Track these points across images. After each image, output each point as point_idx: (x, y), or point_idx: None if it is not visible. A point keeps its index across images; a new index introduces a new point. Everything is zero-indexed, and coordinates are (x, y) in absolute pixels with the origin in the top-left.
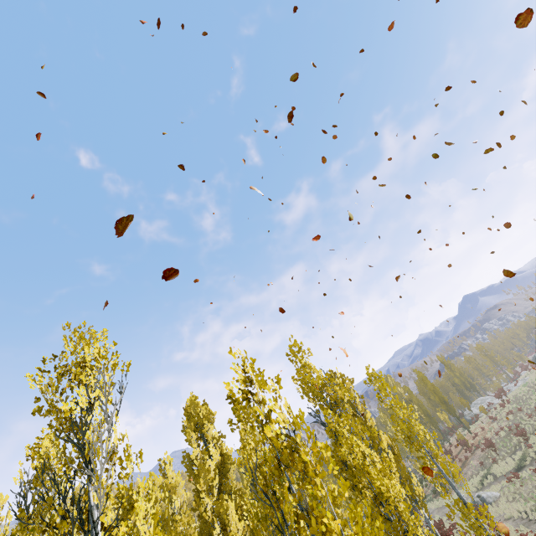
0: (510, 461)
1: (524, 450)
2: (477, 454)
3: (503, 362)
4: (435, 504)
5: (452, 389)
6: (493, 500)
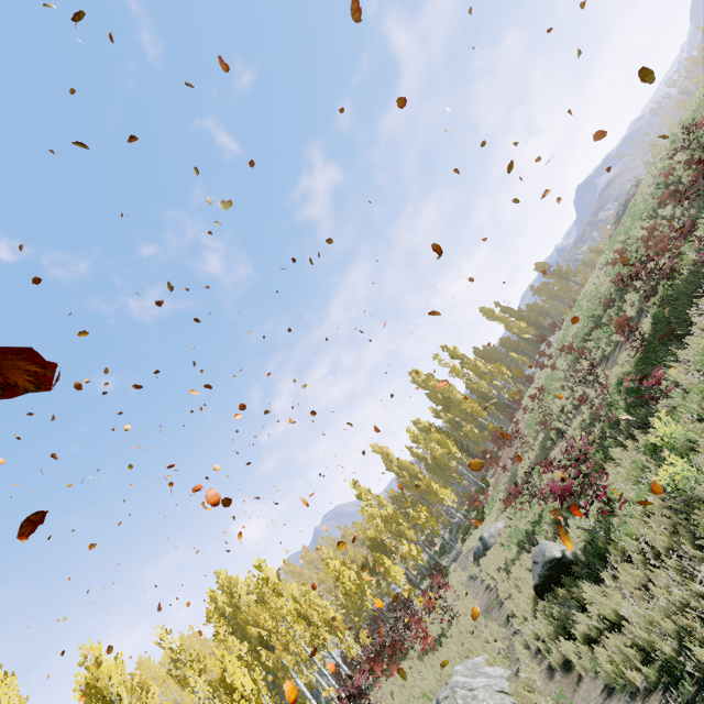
0: (533, 454)
1: (546, 431)
2: (514, 446)
3: (576, 271)
4: (467, 545)
5: (517, 344)
6: (497, 539)
